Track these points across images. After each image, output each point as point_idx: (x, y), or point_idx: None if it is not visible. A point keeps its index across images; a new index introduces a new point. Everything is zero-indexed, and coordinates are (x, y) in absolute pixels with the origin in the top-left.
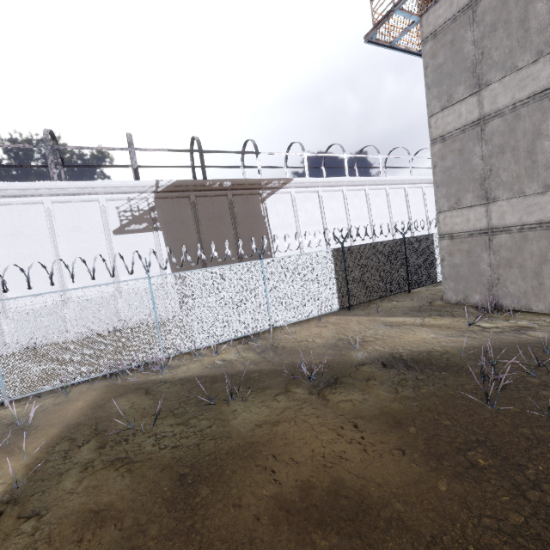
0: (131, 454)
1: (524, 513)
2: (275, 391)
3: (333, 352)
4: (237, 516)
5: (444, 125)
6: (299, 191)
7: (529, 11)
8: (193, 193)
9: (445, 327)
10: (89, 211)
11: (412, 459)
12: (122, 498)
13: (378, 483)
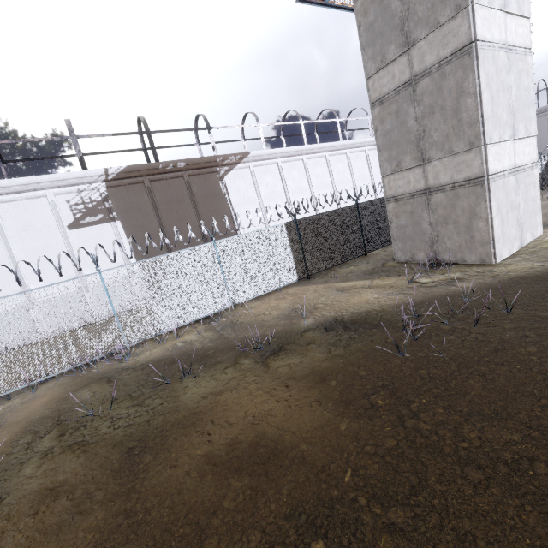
0: (88, 437)
1: (398, 438)
2: (225, 365)
3: (285, 322)
4: (172, 474)
5: (381, 88)
6: (258, 164)
7: None
8: (147, 178)
9: (389, 287)
10: (38, 208)
11: (326, 408)
12: (75, 475)
13: (293, 431)
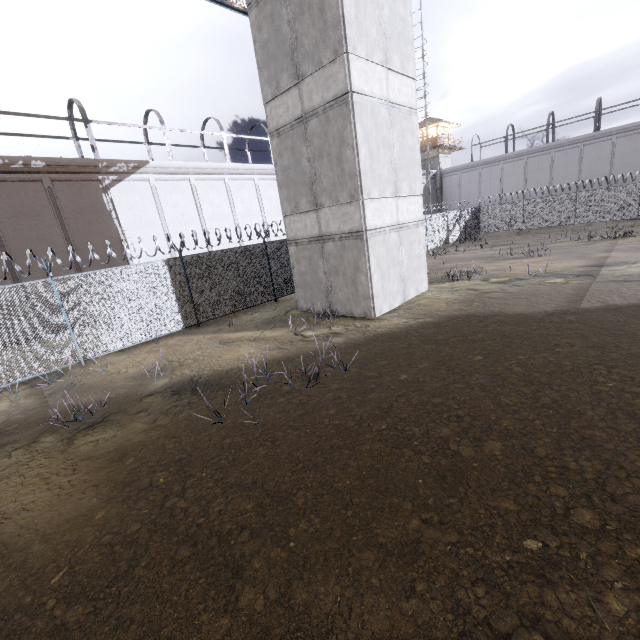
0: None
1: (147, 521)
2: (19, 444)
3: (135, 383)
4: None
5: (278, 117)
6: (162, 178)
7: (325, 0)
8: None
9: (273, 340)
10: None
11: (100, 493)
12: None
13: (38, 528)
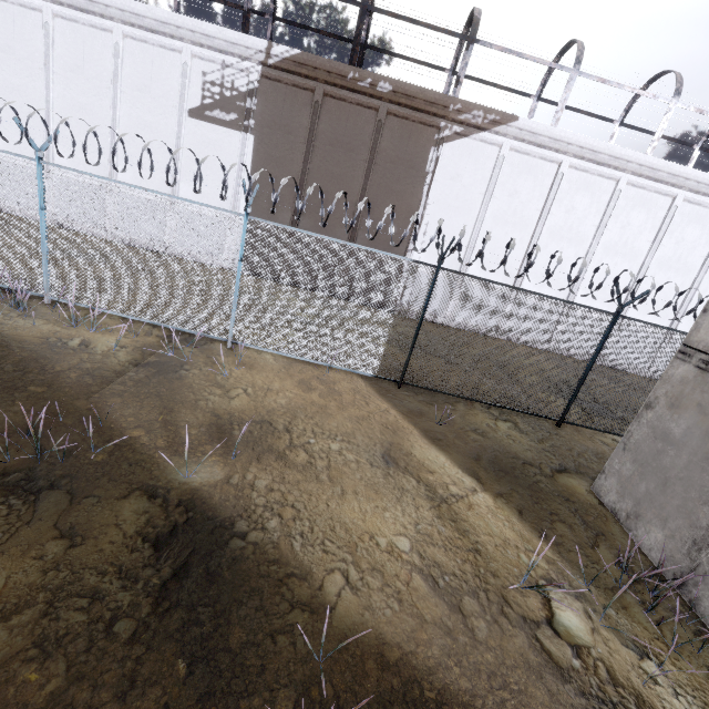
0: None
1: None
2: None
3: (195, 437)
4: None
5: None
6: (520, 148)
7: None
8: (323, 87)
9: (471, 546)
10: (167, 67)
11: None
12: None
13: None
